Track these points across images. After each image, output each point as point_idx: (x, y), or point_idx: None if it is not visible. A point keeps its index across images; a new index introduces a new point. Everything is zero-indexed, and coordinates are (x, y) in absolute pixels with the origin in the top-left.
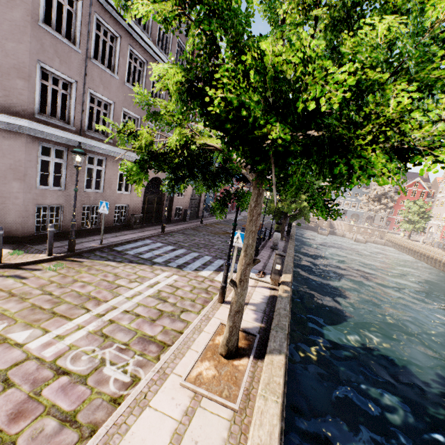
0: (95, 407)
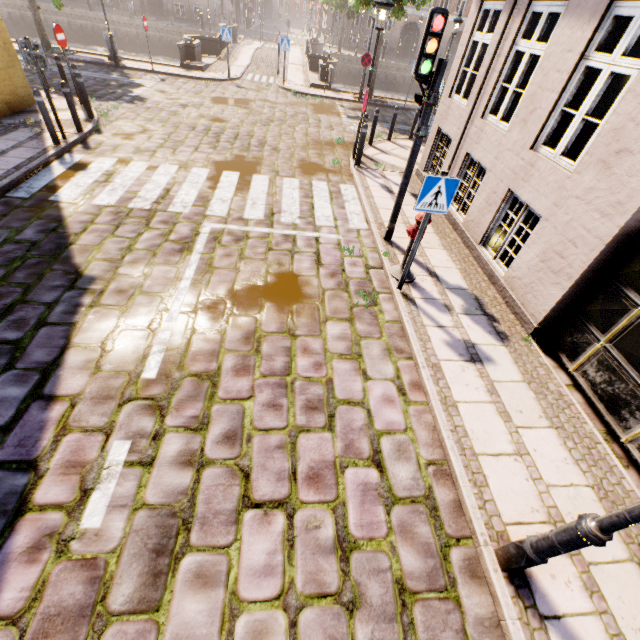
0: None
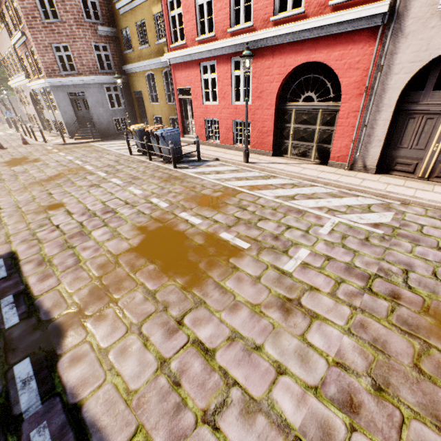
0: None
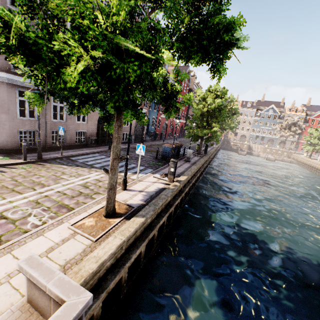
0: (14, 234)
